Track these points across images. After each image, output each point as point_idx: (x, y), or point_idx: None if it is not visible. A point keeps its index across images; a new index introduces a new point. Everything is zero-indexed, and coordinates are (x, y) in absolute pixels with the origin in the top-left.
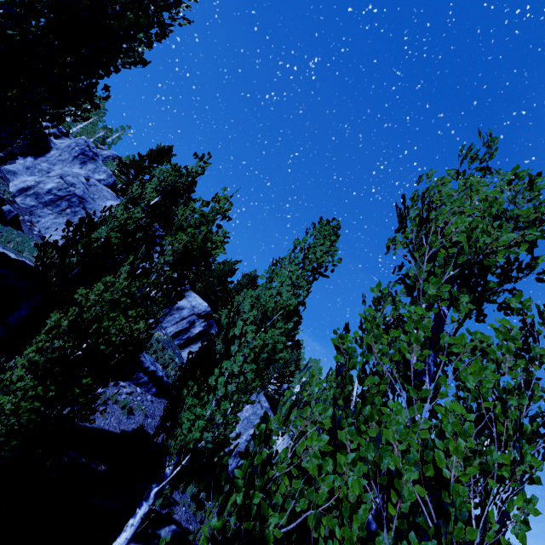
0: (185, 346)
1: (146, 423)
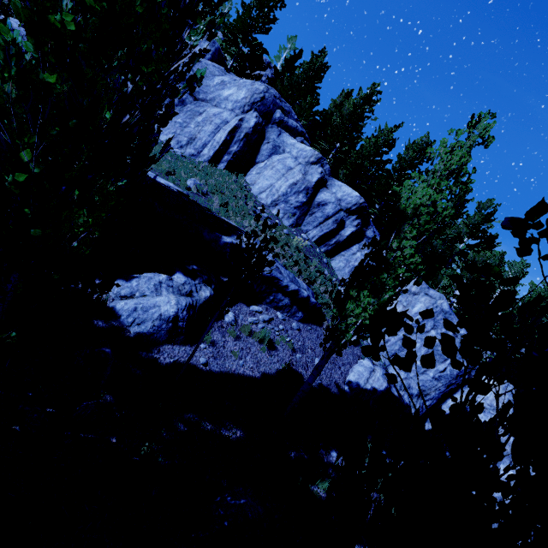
0: (333, 253)
1: (295, 360)
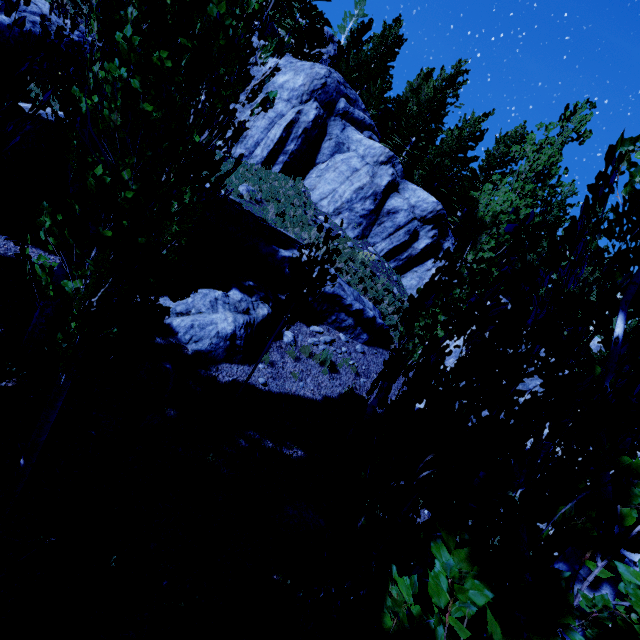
0: (405, 269)
1: (358, 384)
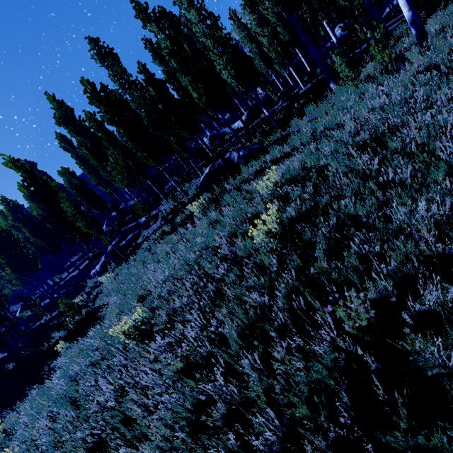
0: None
1: None
